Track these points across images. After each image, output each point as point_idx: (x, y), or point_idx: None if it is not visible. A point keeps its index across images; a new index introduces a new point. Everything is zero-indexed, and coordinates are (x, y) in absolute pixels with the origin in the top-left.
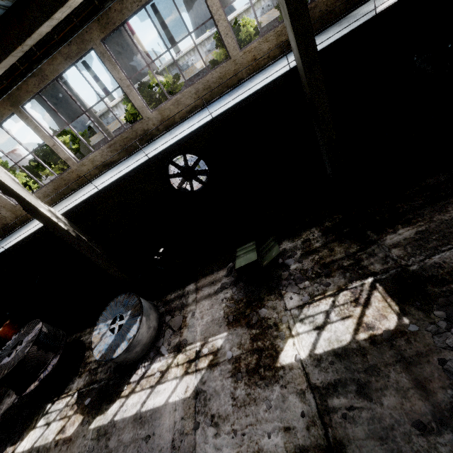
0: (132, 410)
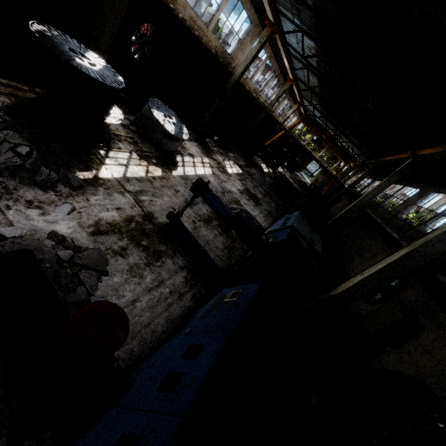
0: (192, 173)
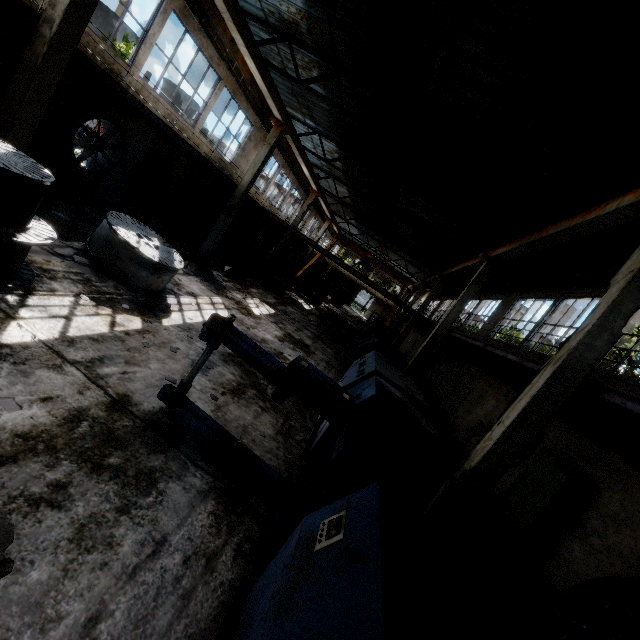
0: (198, 319)
